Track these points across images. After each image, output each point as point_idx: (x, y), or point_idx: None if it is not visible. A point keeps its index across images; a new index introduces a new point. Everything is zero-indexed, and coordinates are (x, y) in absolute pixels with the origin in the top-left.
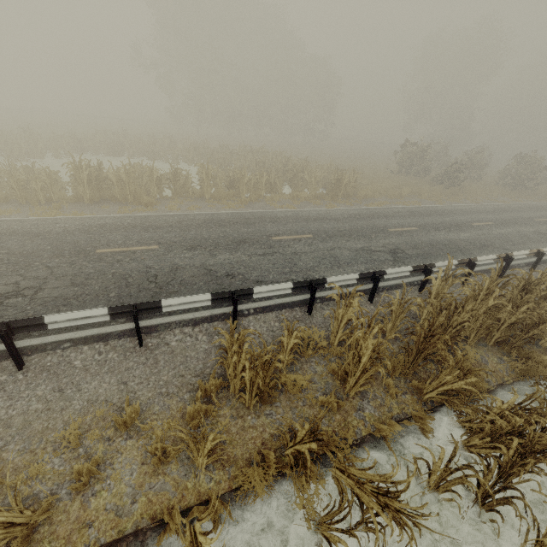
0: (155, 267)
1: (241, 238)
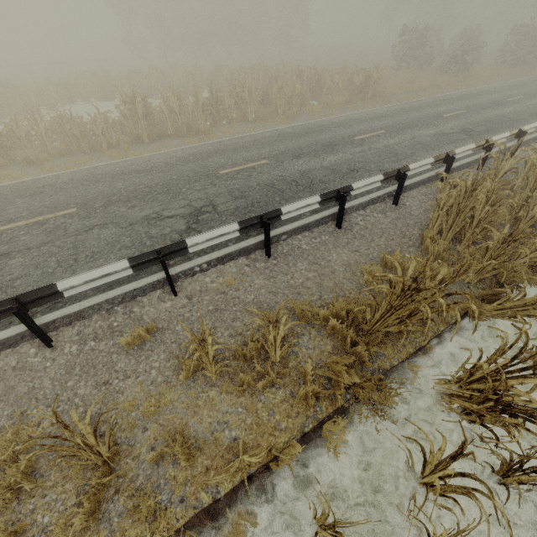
0: (285, 175)
1: (328, 143)
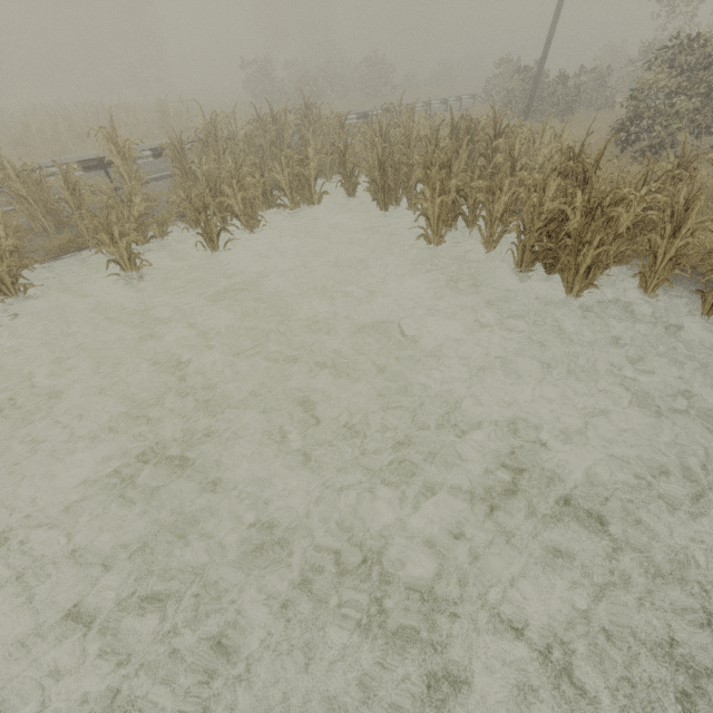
0: None
1: None
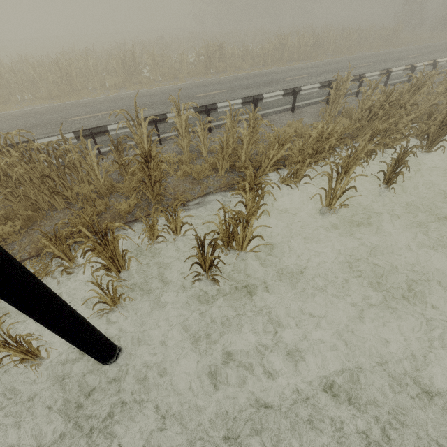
0: (388, 67)
1: (395, 58)
